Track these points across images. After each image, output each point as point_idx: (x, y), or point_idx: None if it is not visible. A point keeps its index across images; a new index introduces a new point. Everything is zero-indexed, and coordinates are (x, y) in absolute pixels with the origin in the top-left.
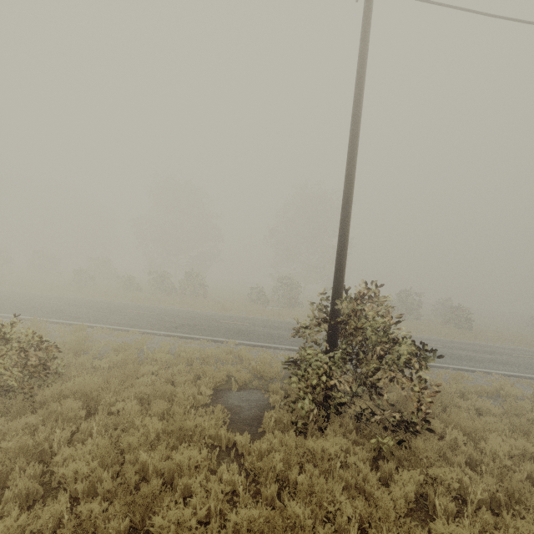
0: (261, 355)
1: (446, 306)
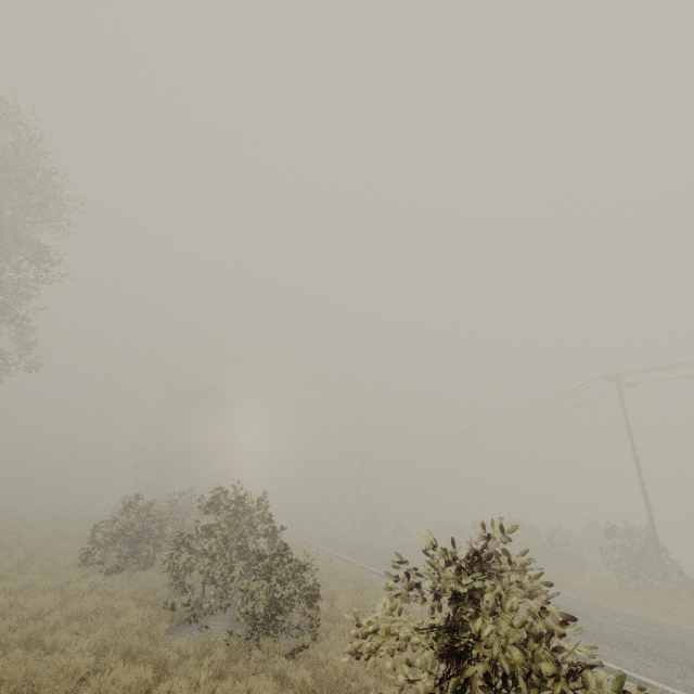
0: (648, 614)
1: None
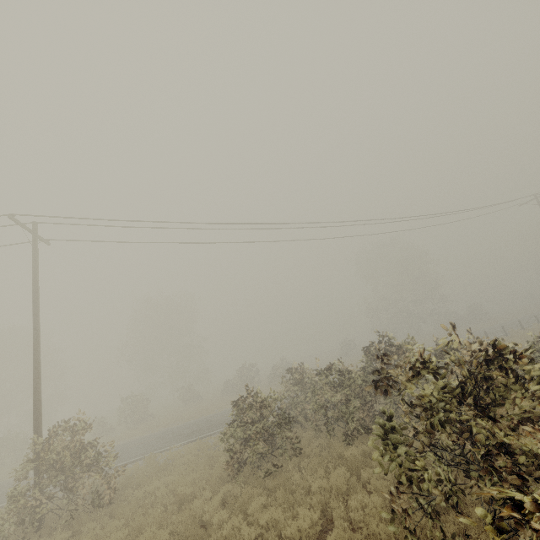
0: None
1: (283, 364)
